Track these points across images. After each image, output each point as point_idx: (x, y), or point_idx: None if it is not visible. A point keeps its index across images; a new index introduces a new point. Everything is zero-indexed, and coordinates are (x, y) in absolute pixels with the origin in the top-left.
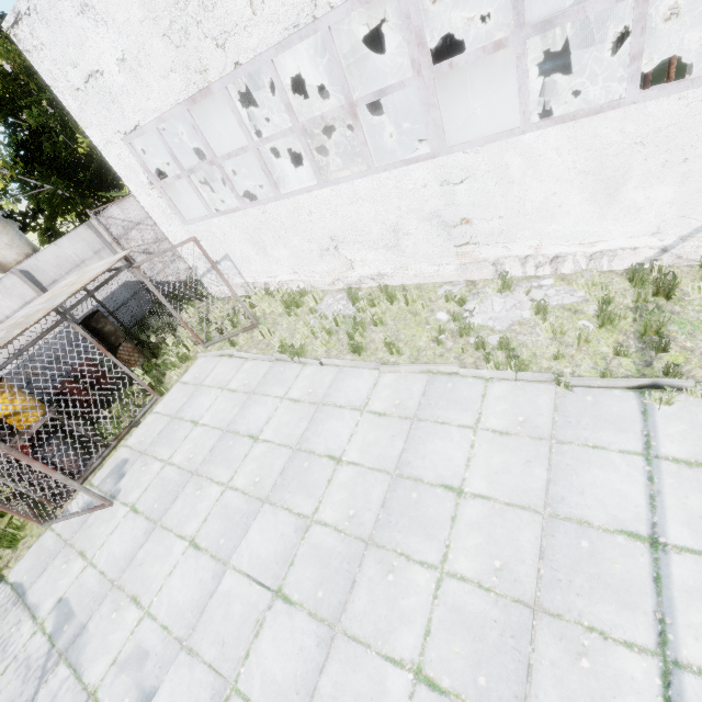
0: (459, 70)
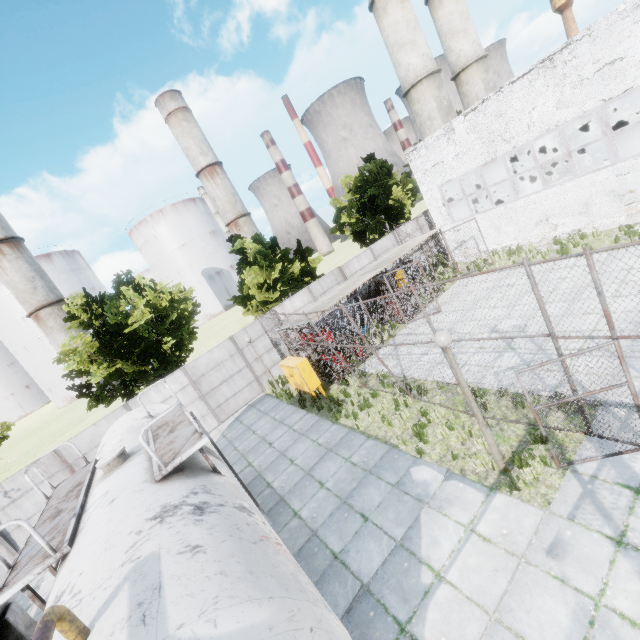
0: (624, 134)
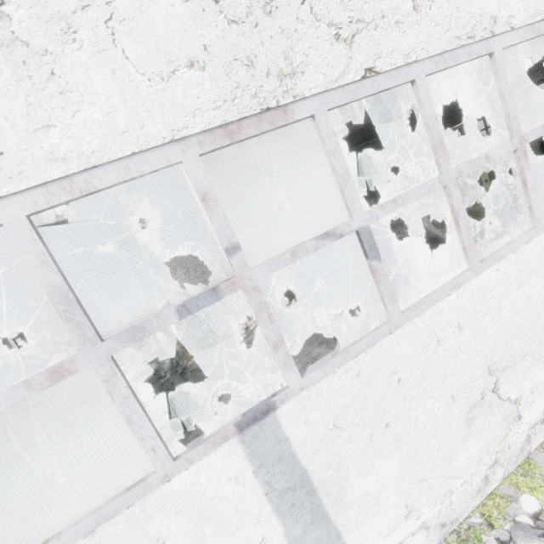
0: None
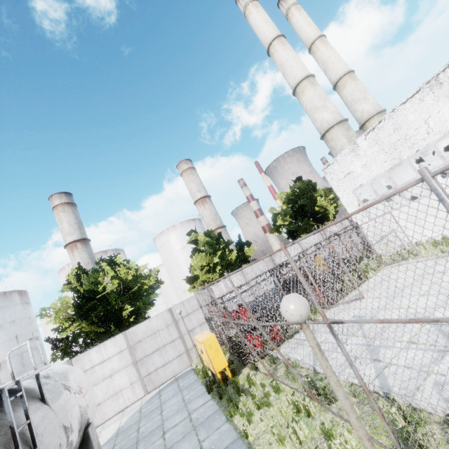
0: None
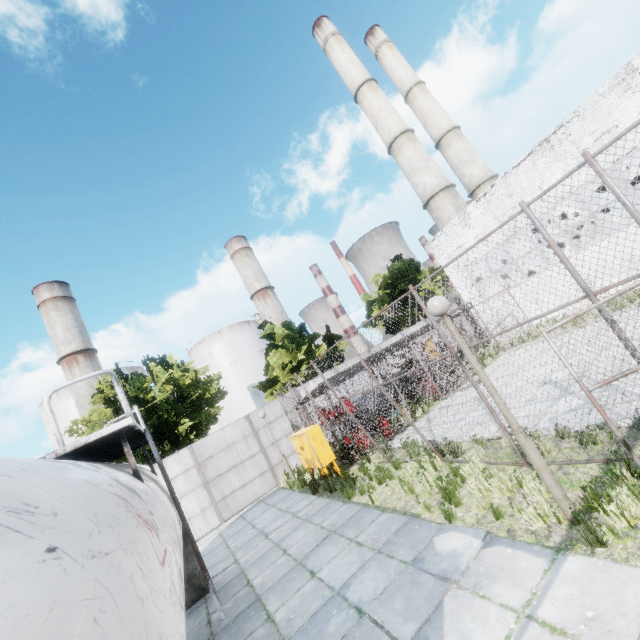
0: None
